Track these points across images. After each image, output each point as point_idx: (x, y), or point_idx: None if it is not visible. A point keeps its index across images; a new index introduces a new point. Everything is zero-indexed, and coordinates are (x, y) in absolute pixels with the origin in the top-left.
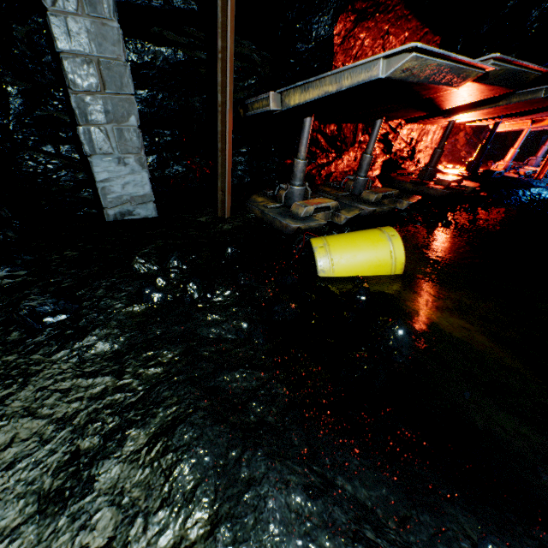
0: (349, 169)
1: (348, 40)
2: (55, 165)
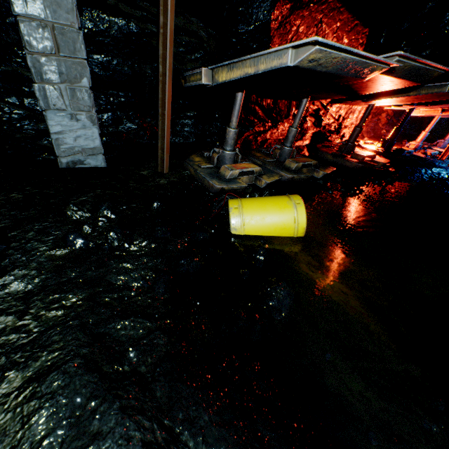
0: (283, 137)
1: (284, 26)
2: (19, 115)
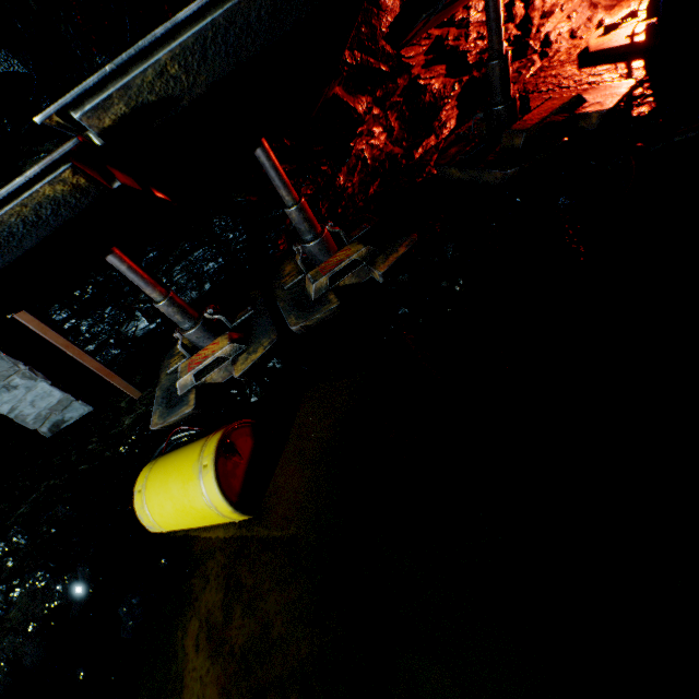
0: (381, 160)
1: (141, 36)
2: None
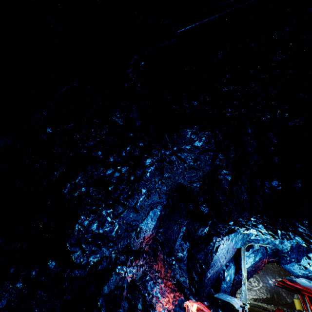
0: None
1: None
2: None
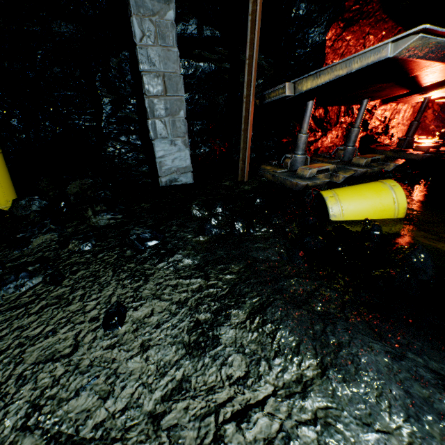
0: (332, 144)
1: (336, 42)
2: (125, 150)
